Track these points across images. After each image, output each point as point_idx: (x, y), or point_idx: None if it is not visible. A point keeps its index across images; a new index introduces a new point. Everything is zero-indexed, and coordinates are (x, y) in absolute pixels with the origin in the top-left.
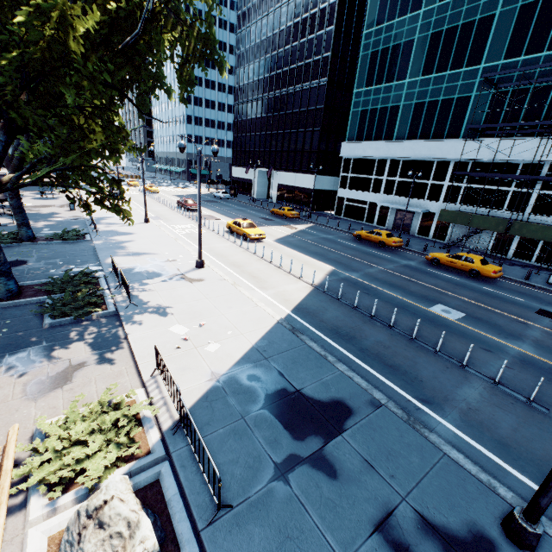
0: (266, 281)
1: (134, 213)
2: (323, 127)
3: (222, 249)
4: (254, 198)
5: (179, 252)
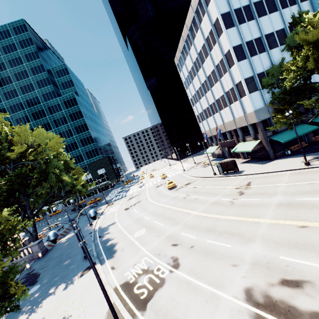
0: None
1: None
2: None
3: None
4: None
5: None
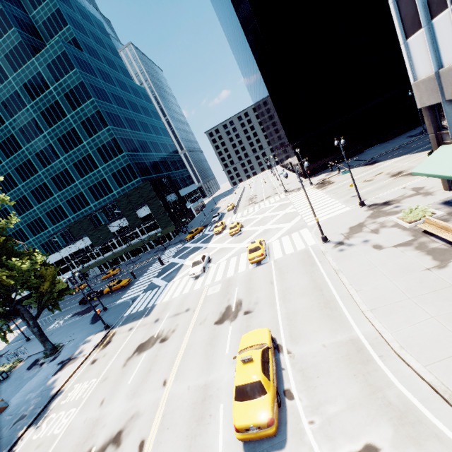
0: None
1: None
2: None
3: None
4: None
5: None
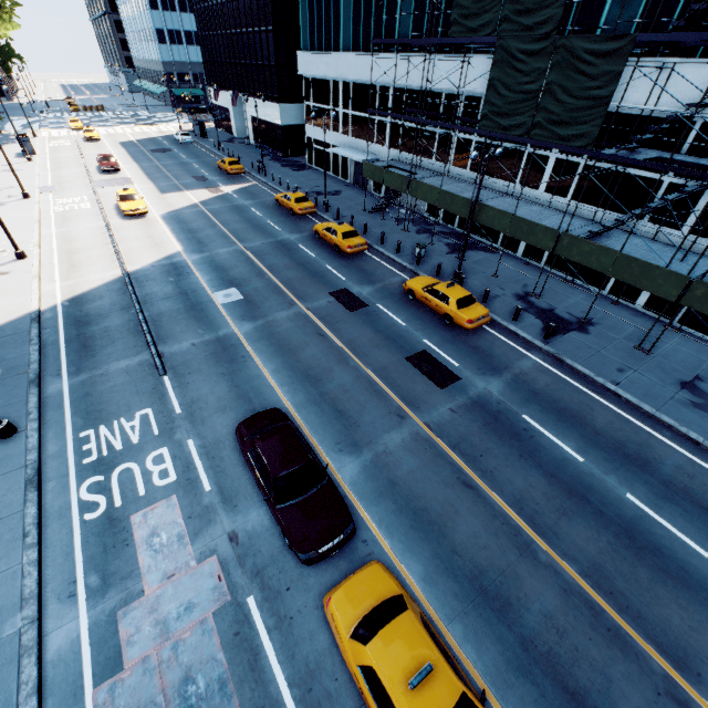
0: (79, 271)
1: (26, 183)
2: (276, 25)
3: (79, 232)
4: (231, 139)
5: (21, 240)
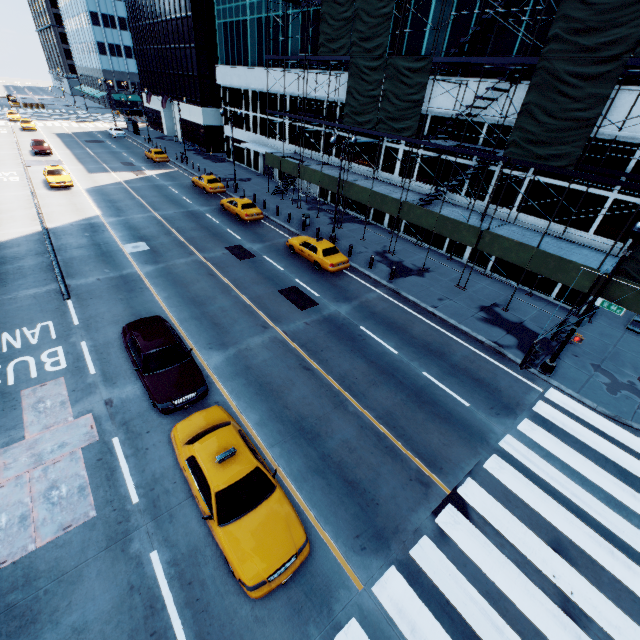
0: (0, 226)
1: None
2: (198, 43)
3: (5, 198)
4: (162, 136)
5: None
